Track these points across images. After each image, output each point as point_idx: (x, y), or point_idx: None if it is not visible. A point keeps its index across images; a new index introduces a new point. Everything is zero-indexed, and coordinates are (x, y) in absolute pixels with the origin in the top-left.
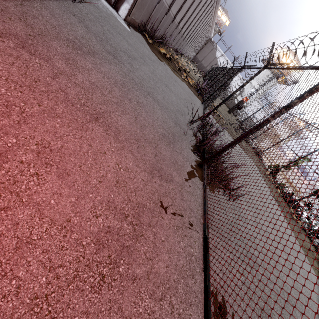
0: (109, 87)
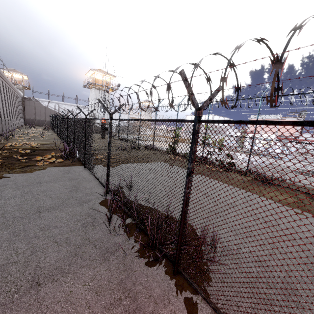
0: None
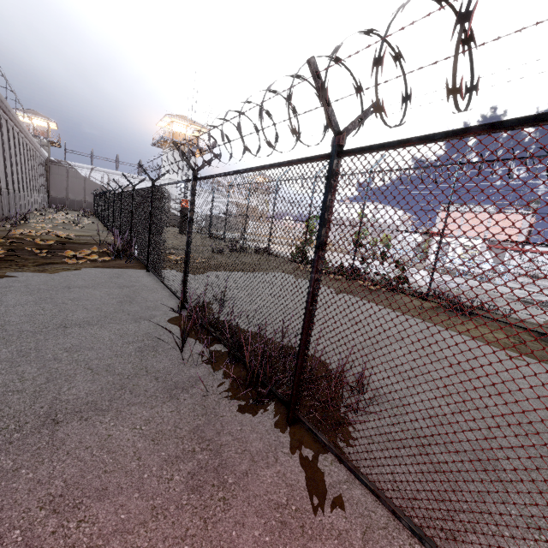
0: None
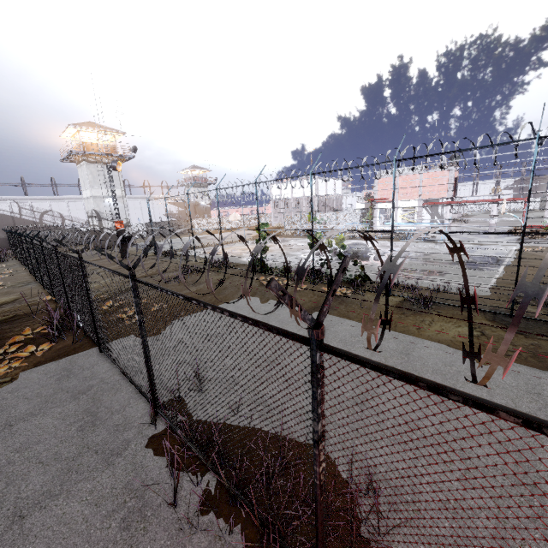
0: None
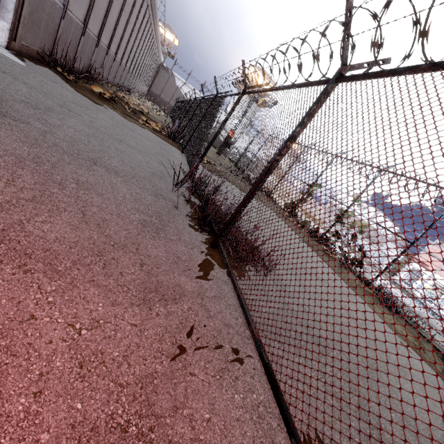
0: (7, 174)
